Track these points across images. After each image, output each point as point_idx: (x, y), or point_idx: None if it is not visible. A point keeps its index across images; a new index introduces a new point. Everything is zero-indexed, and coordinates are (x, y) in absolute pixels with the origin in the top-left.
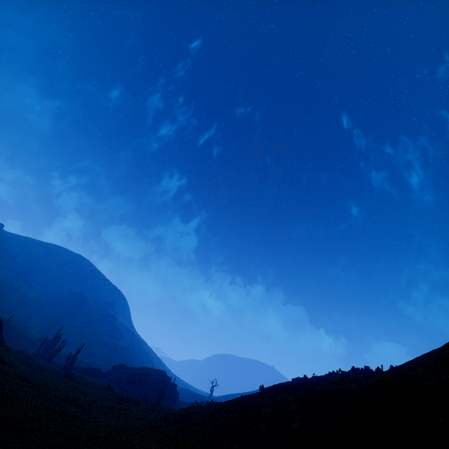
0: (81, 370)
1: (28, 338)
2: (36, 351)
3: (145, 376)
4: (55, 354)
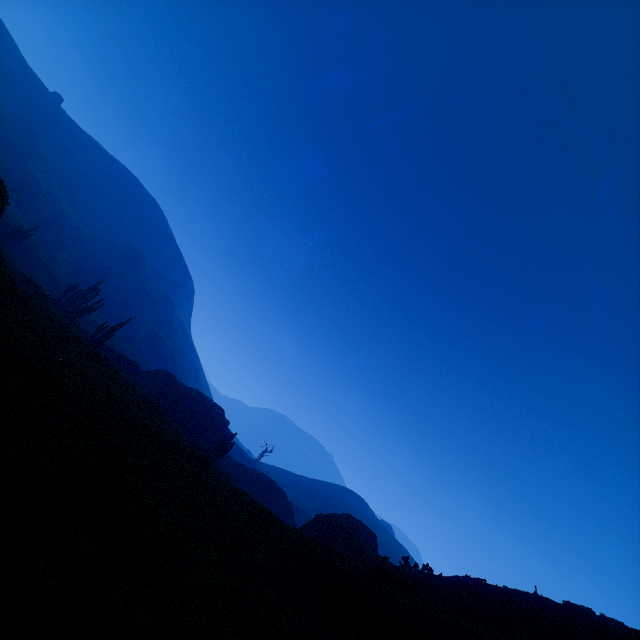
0: (112, 353)
1: (51, 274)
2: (56, 297)
3: (198, 405)
4: (83, 314)
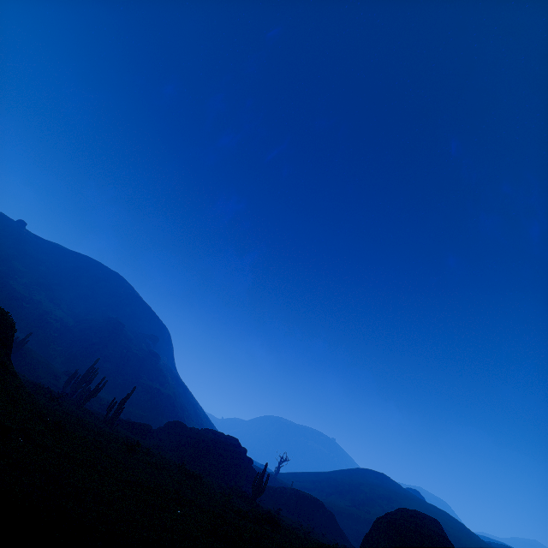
0: (124, 424)
1: (49, 369)
2: (59, 388)
3: (215, 444)
4: (90, 397)
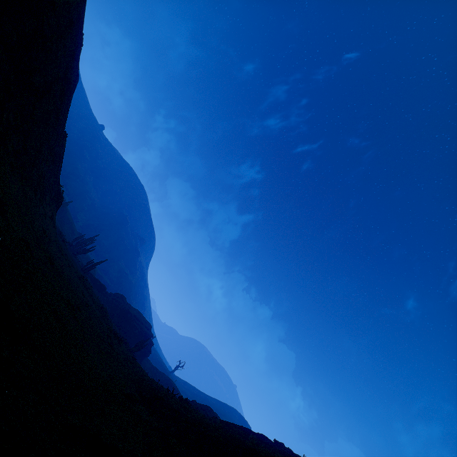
0: (92, 278)
1: (71, 226)
2: (71, 240)
3: (135, 319)
4: (83, 253)
